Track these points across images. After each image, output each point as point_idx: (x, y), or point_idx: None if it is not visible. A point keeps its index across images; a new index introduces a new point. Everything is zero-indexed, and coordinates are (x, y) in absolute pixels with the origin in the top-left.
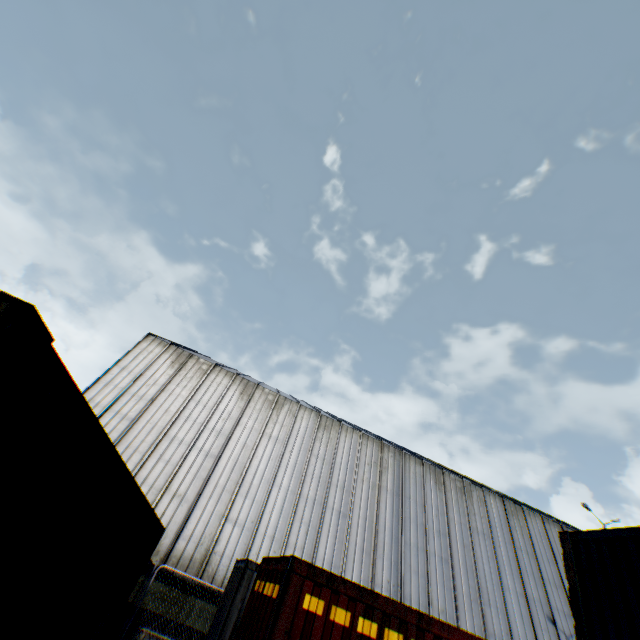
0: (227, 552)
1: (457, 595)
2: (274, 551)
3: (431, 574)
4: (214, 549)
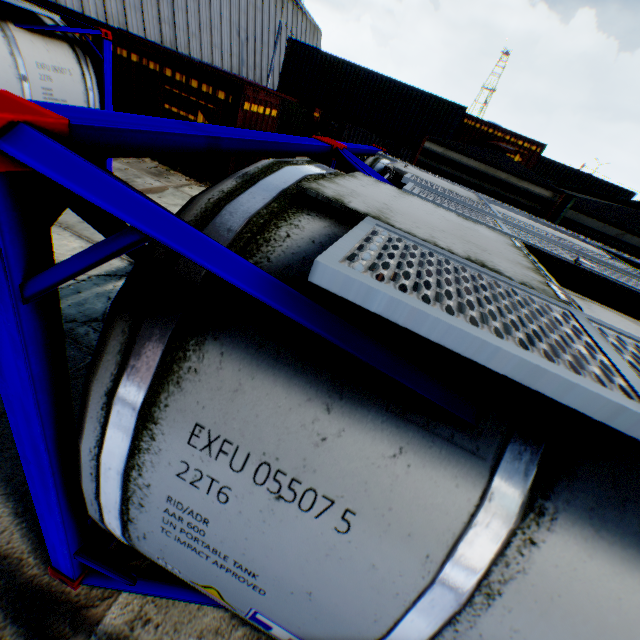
0: (69, 4)
1: (201, 26)
2: (99, 1)
3: (189, 12)
4: (59, 2)
